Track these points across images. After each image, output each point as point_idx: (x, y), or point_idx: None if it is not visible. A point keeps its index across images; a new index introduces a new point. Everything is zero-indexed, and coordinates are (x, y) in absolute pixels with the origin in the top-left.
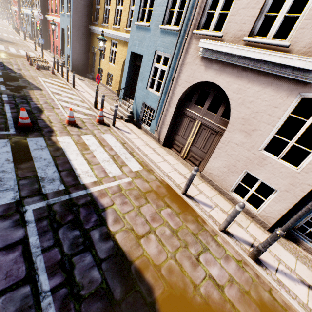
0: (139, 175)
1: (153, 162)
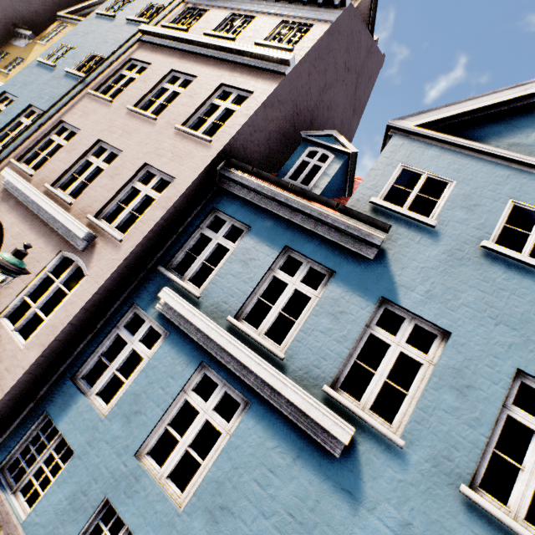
0: None
1: None
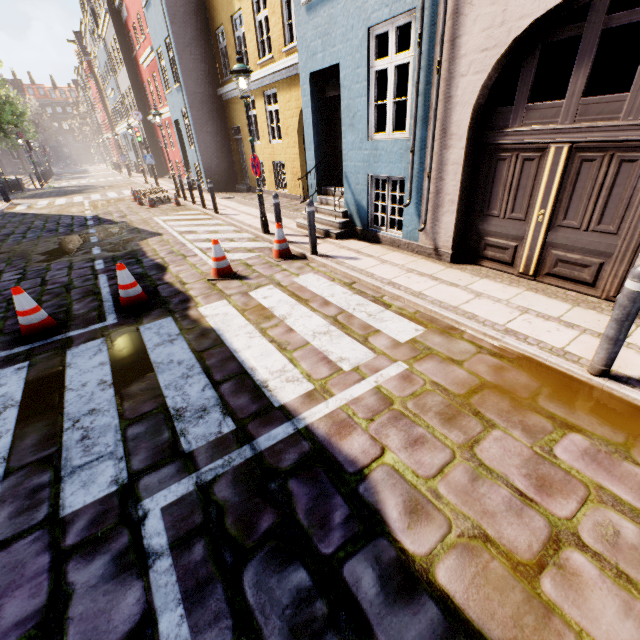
0: (422, 349)
1: (446, 306)
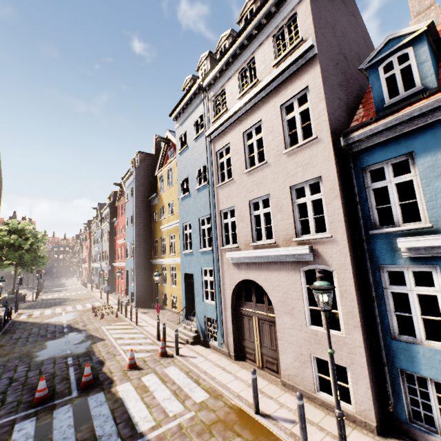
0: (204, 405)
1: (221, 383)
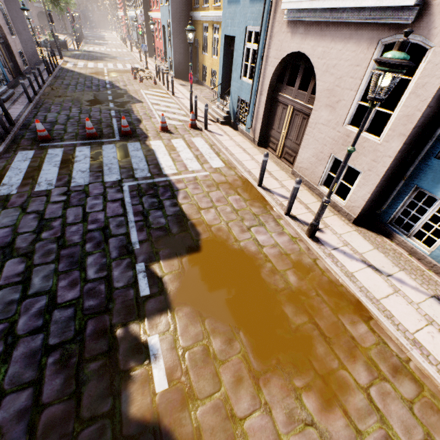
0: (218, 170)
1: (238, 160)
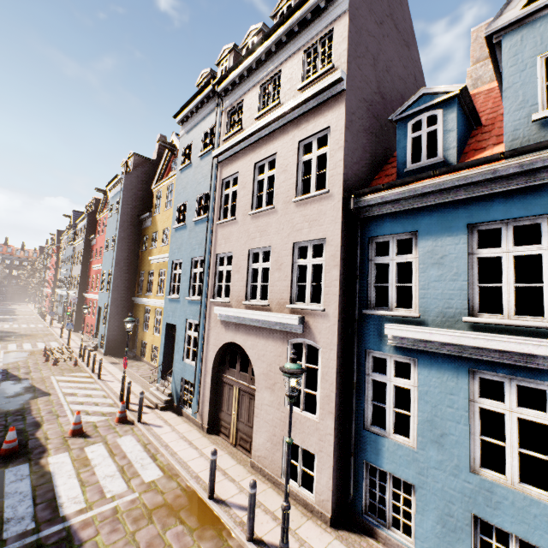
0: (153, 485)
1: (182, 461)
